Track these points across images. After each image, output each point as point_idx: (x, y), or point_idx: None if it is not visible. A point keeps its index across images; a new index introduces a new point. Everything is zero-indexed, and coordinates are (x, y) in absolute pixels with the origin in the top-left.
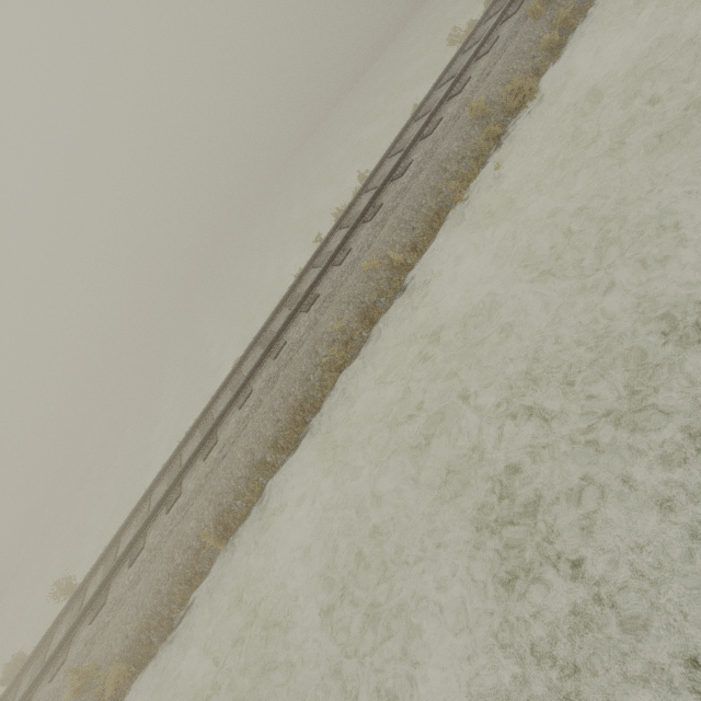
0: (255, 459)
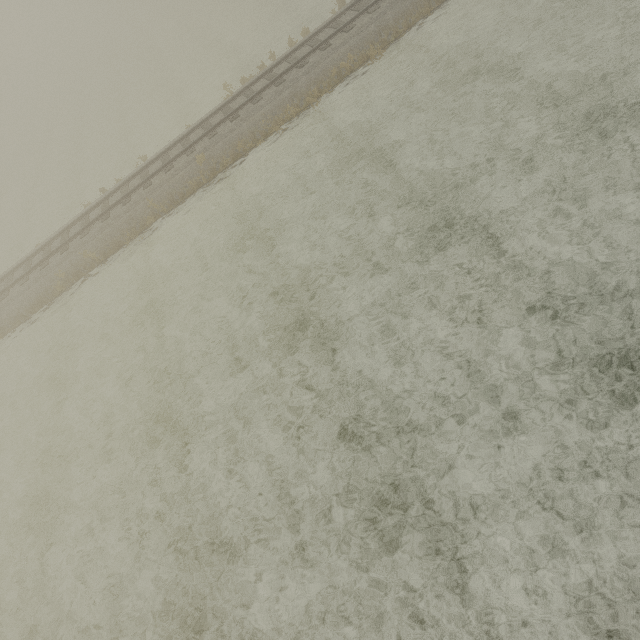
0: (19, 312)
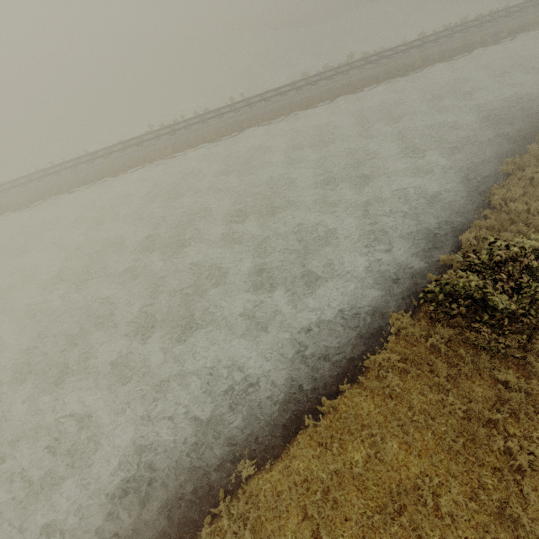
0: None
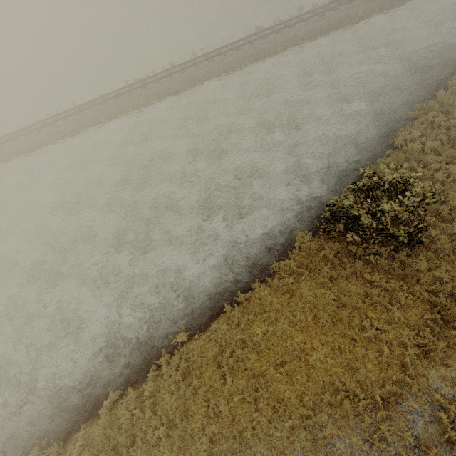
0: None
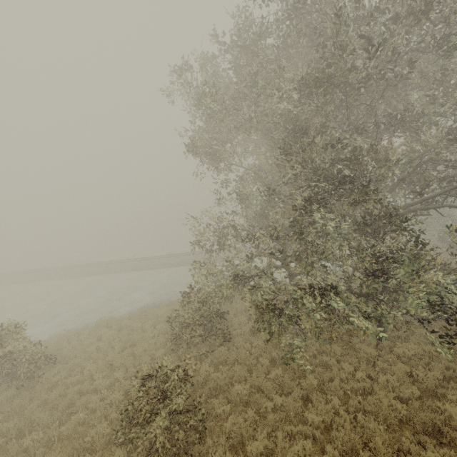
0: None
